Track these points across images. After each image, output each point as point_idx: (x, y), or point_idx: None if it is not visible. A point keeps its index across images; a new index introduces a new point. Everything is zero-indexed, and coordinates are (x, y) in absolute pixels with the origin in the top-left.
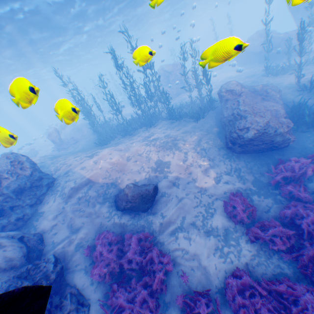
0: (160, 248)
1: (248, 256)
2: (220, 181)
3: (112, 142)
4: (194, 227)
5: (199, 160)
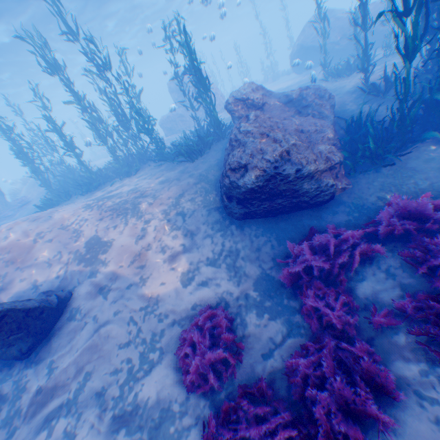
0: None
1: None
2: (193, 280)
3: (65, 204)
4: (98, 403)
5: (166, 236)
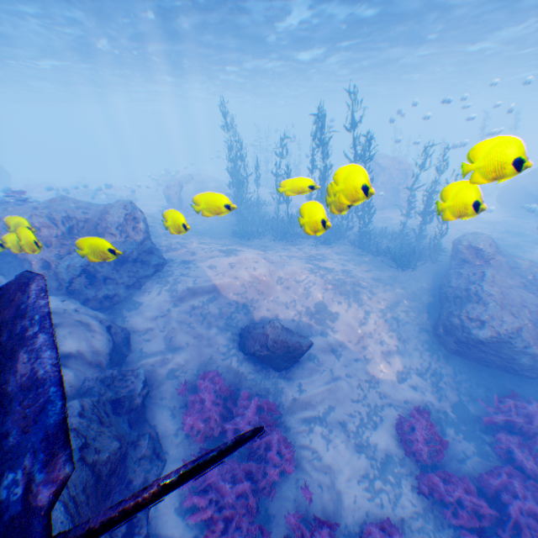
0: (282, 433)
1: (408, 510)
2: (404, 379)
3: (255, 240)
4: (341, 428)
5: (383, 333)
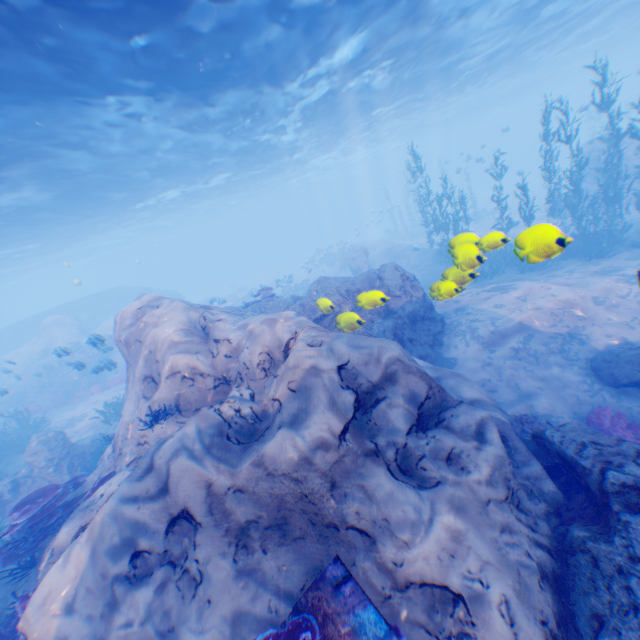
0: None
1: None
2: None
3: (495, 278)
4: None
5: None
